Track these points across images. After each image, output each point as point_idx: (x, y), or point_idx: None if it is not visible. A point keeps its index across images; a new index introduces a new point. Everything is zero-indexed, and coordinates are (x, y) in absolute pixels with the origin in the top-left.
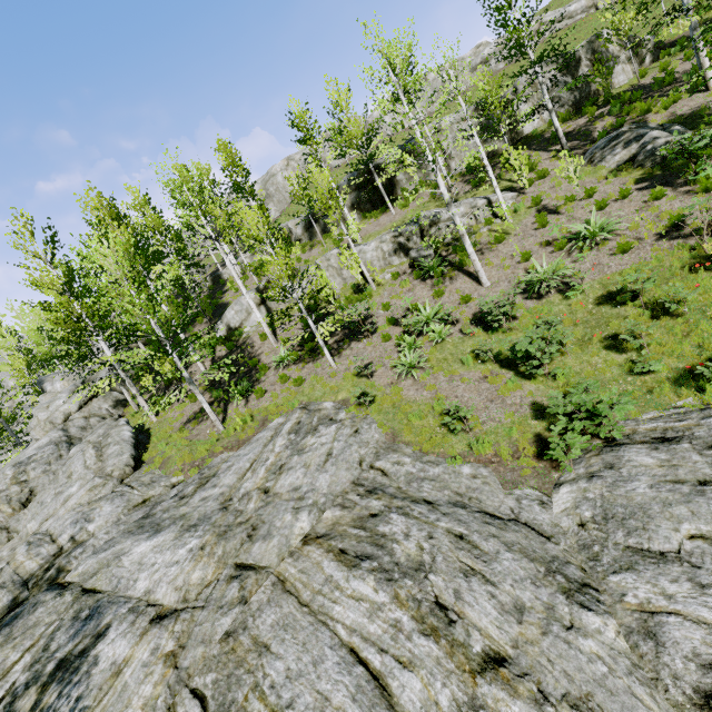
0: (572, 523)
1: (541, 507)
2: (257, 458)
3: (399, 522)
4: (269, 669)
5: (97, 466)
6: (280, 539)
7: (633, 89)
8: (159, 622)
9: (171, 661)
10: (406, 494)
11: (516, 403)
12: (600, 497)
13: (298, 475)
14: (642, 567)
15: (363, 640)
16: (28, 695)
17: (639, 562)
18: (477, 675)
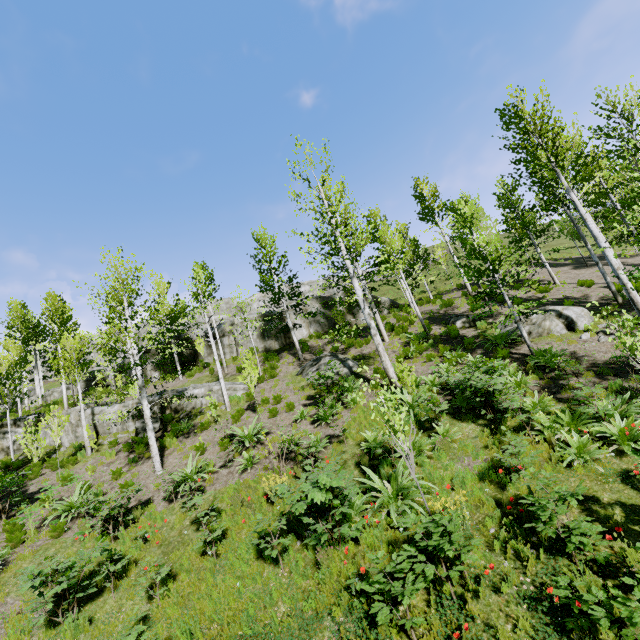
0: None
1: None
2: None
3: None
4: None
5: None
6: None
7: (364, 327)
8: None
9: None
10: None
11: None
12: None
13: None
14: None
15: None
16: None
17: None
18: None
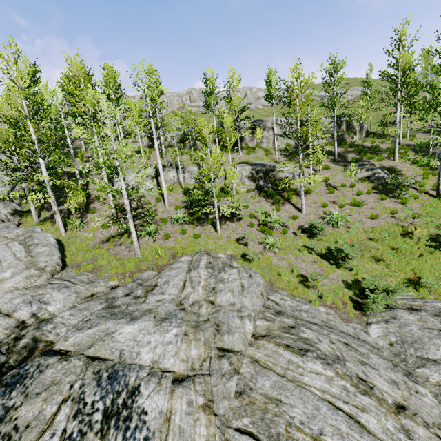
0: (385, 343)
1: (366, 334)
2: (186, 280)
3: (309, 332)
4: (292, 413)
5: (27, 259)
6: (240, 334)
7: (361, 145)
8: (180, 383)
9: (209, 410)
10: (299, 317)
11: (335, 278)
12: (397, 332)
13: (229, 296)
14: (429, 366)
15: (332, 396)
16: (89, 440)
17: (426, 363)
18: (397, 414)
